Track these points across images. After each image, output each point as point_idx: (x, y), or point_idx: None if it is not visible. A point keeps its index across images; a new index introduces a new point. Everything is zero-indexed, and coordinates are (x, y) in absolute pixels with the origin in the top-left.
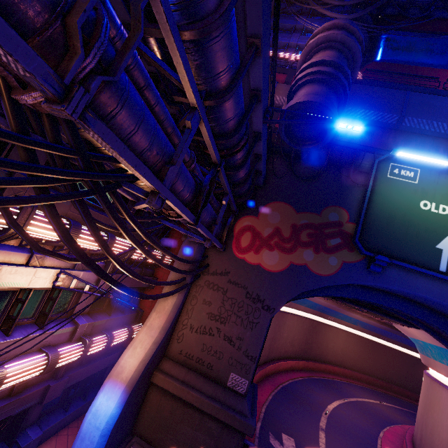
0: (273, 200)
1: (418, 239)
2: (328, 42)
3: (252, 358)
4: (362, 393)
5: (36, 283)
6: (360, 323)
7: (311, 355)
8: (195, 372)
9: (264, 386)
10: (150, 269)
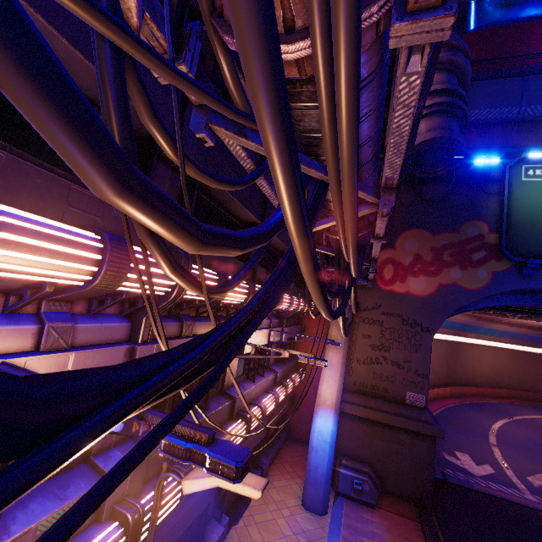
0: (406, 229)
1: None
2: None
3: (423, 375)
4: (527, 411)
5: (262, 341)
6: (507, 334)
7: (456, 380)
8: (373, 397)
9: None
10: (297, 318)
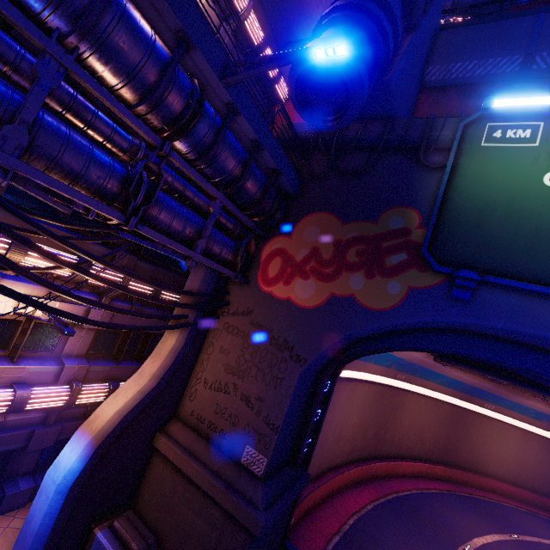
0: (311, 211)
1: (540, 237)
2: None
3: (273, 427)
4: None
5: None
6: (546, 417)
7: (457, 459)
8: (206, 440)
9: (364, 491)
10: None
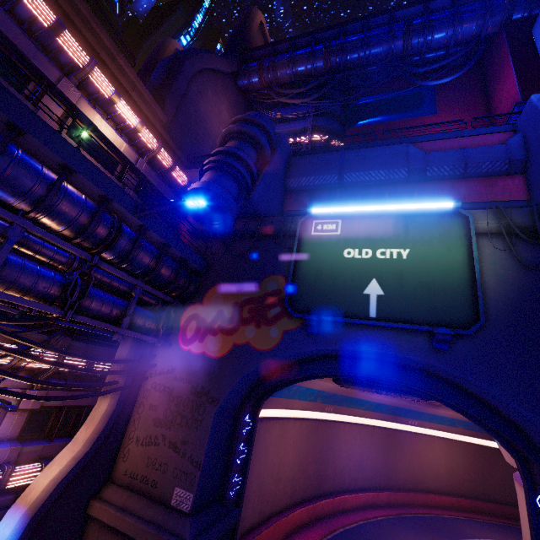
0: (216, 283)
1: (346, 288)
2: (230, 135)
3: (197, 463)
4: (486, 532)
5: None
6: (459, 422)
7: (398, 481)
8: (139, 495)
9: (311, 531)
10: None
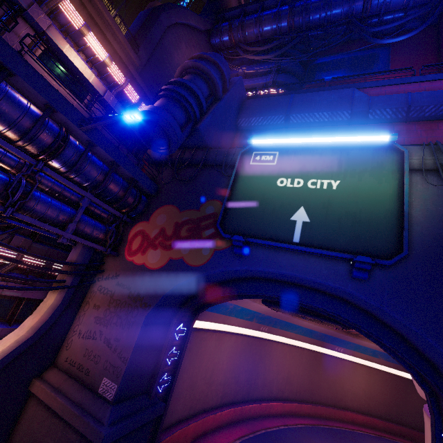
0: (162, 205)
1: (274, 214)
2: (186, 70)
3: (124, 359)
4: None
5: None
6: (381, 354)
7: (320, 397)
8: (74, 380)
9: (236, 429)
10: None
